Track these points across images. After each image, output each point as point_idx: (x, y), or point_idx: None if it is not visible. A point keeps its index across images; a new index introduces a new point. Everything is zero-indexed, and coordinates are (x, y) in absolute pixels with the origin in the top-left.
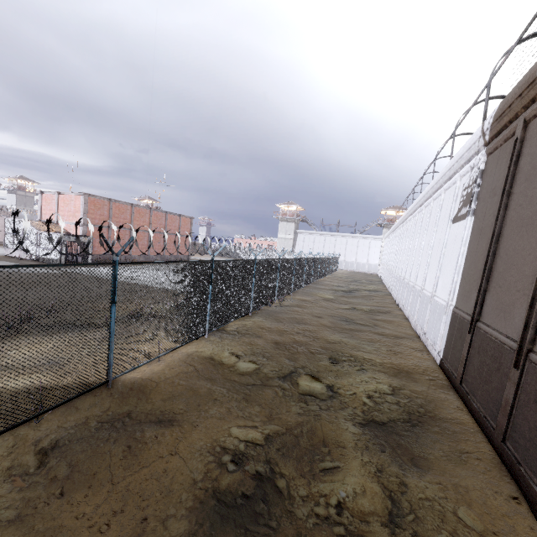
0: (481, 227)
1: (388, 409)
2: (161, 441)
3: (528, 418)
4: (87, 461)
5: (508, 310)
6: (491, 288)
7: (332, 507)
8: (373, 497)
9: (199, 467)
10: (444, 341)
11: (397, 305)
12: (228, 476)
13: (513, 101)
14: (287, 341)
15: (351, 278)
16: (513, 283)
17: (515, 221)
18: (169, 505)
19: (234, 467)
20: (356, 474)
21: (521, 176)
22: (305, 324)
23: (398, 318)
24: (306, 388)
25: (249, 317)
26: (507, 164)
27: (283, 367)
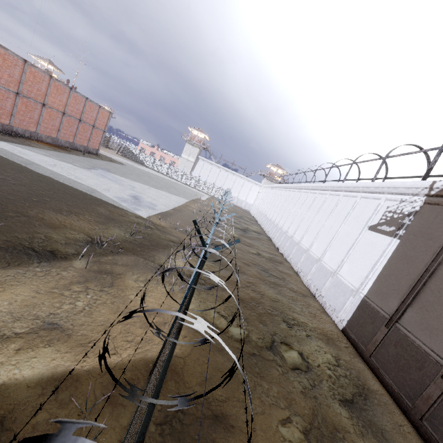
0: (408, 254)
1: (345, 383)
2: None
3: None
4: None
5: (436, 333)
6: (416, 306)
7: None
8: None
9: None
10: (349, 315)
11: (281, 254)
12: None
13: None
14: (246, 297)
15: (237, 213)
16: None
17: None
18: None
19: None
20: None
21: None
22: (245, 274)
23: (291, 271)
24: (291, 361)
25: None
26: None
27: (264, 334)
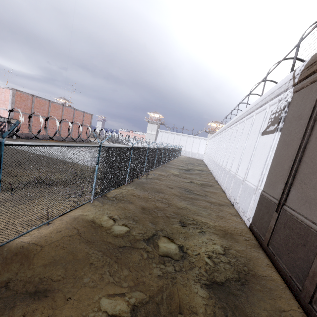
0: (287, 140)
1: (224, 268)
2: None
3: None
4: None
5: (314, 203)
6: (296, 183)
7: None
8: None
9: None
10: (253, 212)
11: (216, 181)
12: None
13: None
14: (150, 206)
15: (188, 161)
16: None
17: None
18: None
19: None
20: None
21: None
22: (163, 193)
23: (218, 190)
24: (164, 250)
25: (125, 186)
26: (313, 98)
27: (147, 230)
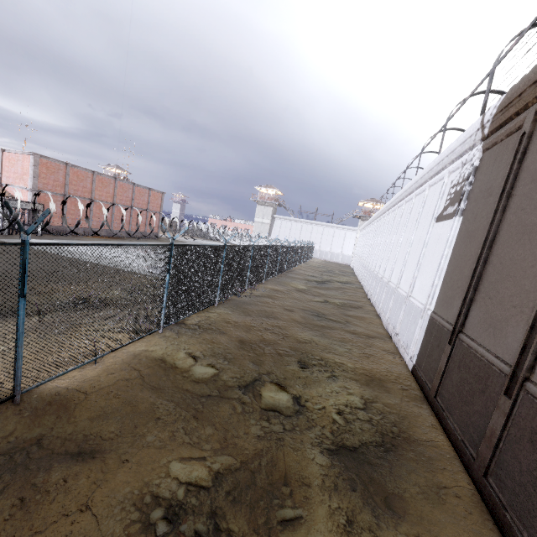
0: (470, 230)
1: (360, 428)
2: (70, 489)
3: (519, 457)
4: None
5: (500, 327)
6: (479, 298)
7: None
8: None
9: (116, 532)
10: (418, 347)
11: (368, 300)
12: None
13: (526, 88)
14: (254, 339)
15: (325, 268)
16: (508, 296)
17: (515, 227)
18: None
19: (165, 529)
20: (321, 529)
21: (526, 176)
22: (275, 318)
23: (369, 314)
24: (270, 401)
25: (215, 308)
26: (508, 161)
27: (246, 372)
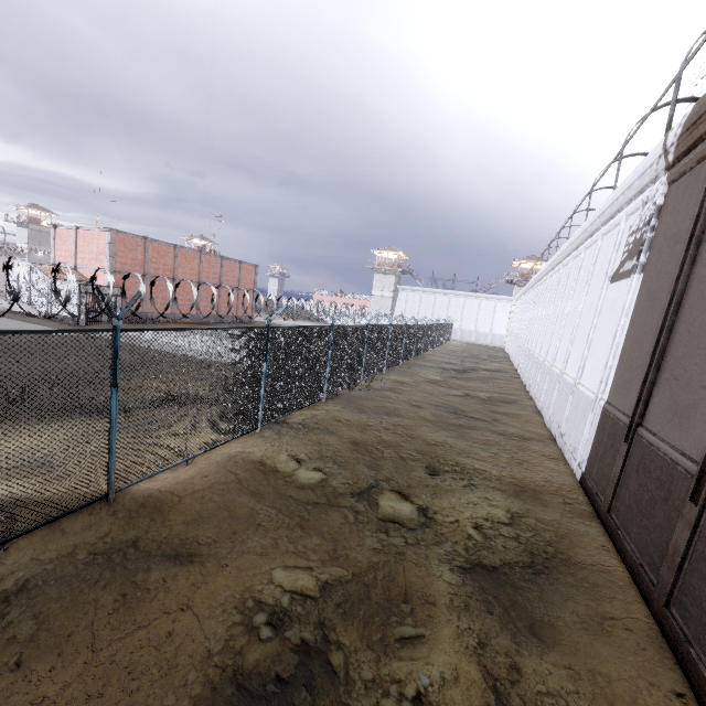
0: (652, 290)
1: (503, 546)
2: (170, 589)
3: None
4: (62, 614)
5: (687, 415)
6: (662, 379)
7: (408, 700)
8: (469, 688)
9: (218, 632)
10: (588, 449)
11: (527, 392)
12: (259, 647)
13: None
14: (370, 440)
15: (468, 352)
16: (698, 375)
17: None
18: (169, 689)
19: (269, 634)
20: (447, 649)
21: None
22: (398, 416)
23: (526, 411)
24: (389, 512)
25: (322, 404)
26: (699, 196)
27: (359, 478)
